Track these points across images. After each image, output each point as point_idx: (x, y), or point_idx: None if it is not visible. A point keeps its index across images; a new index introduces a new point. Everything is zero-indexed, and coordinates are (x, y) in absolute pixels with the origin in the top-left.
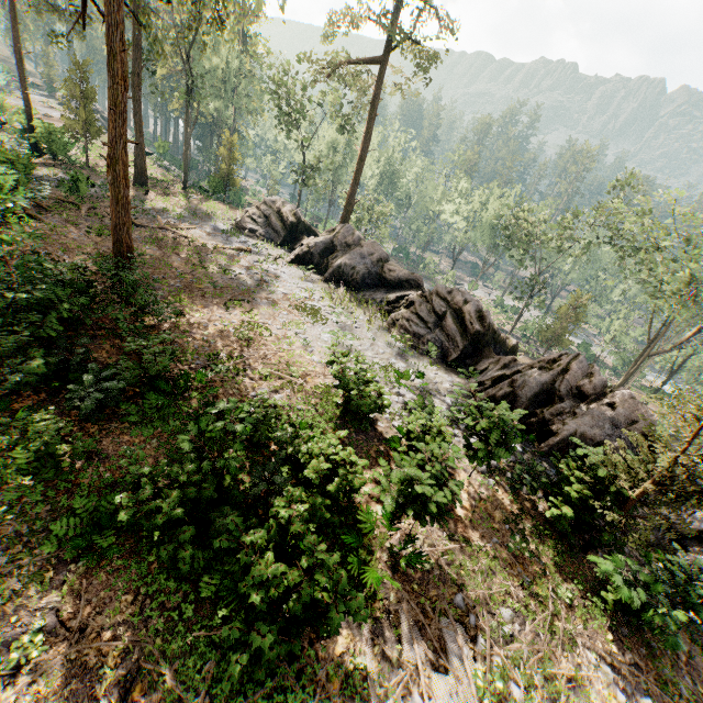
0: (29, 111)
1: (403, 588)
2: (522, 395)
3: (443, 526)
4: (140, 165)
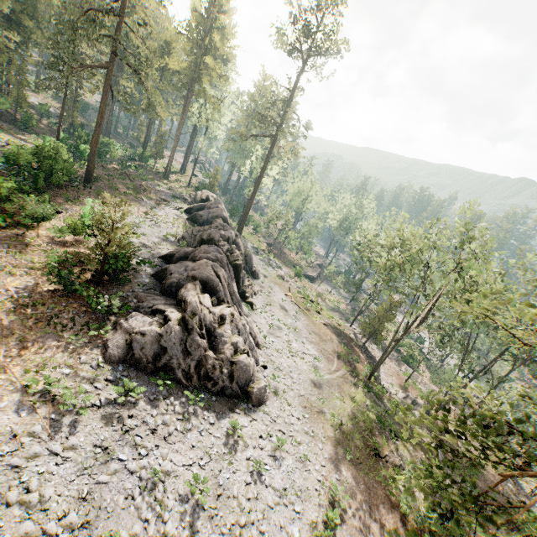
0: (143, 146)
1: (10, 235)
2: (175, 256)
3: (55, 246)
4: (167, 170)
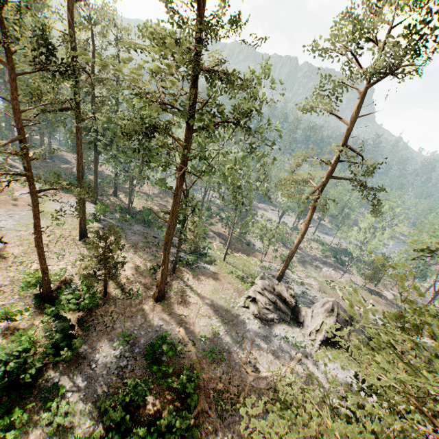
0: (46, 276)
1: None
2: None
3: None
4: (163, 287)
